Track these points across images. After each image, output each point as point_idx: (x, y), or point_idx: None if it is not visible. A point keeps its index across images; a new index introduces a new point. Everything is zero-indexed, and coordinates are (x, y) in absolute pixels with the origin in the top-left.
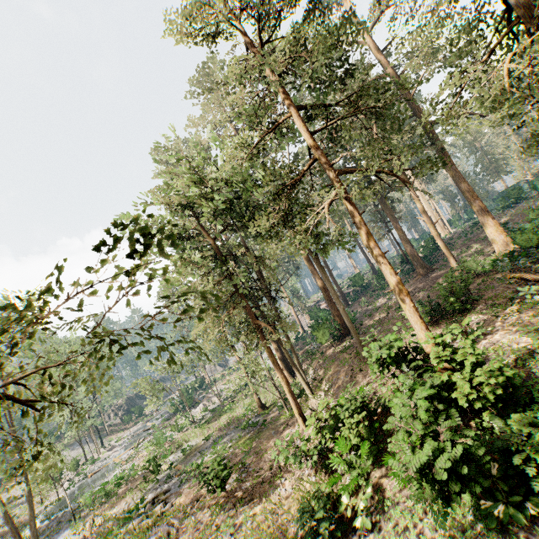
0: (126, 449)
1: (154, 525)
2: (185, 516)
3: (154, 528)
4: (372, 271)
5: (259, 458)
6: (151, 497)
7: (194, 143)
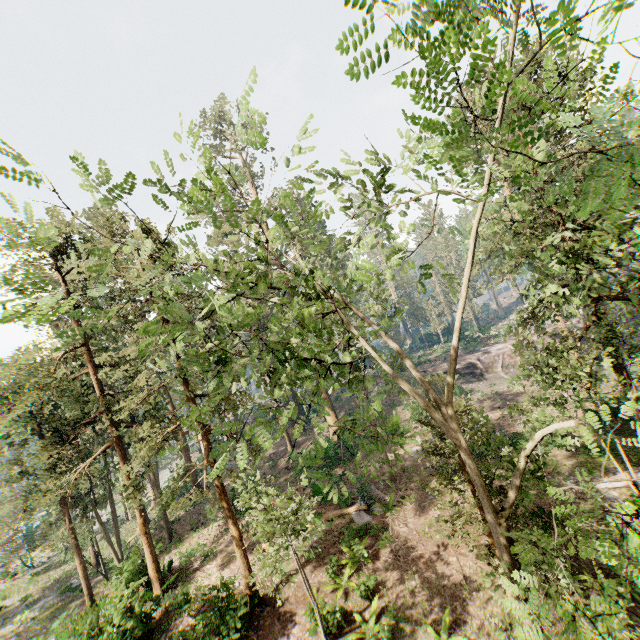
0: None
1: None
2: None
3: None
4: None
5: None
6: None
7: (8, 364)
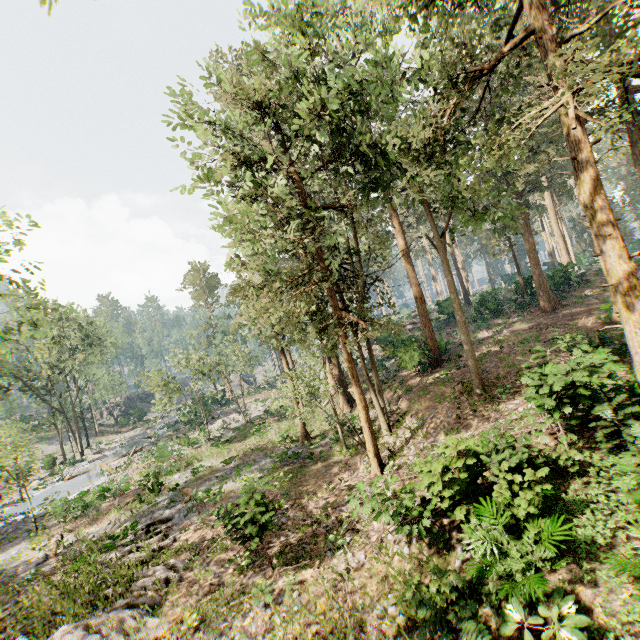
0: (118, 455)
1: (147, 564)
2: (193, 561)
3: (146, 568)
4: (464, 300)
5: (306, 501)
6: (144, 522)
7: None
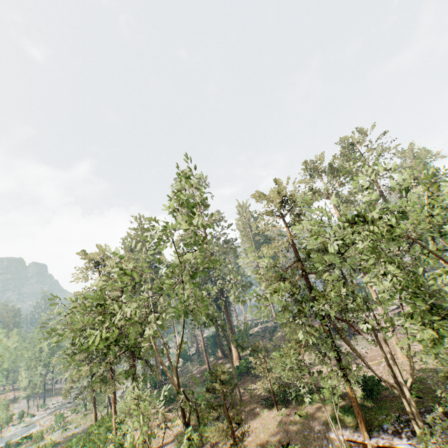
0: (50, 413)
1: None
2: None
3: None
4: None
5: None
6: None
7: None
